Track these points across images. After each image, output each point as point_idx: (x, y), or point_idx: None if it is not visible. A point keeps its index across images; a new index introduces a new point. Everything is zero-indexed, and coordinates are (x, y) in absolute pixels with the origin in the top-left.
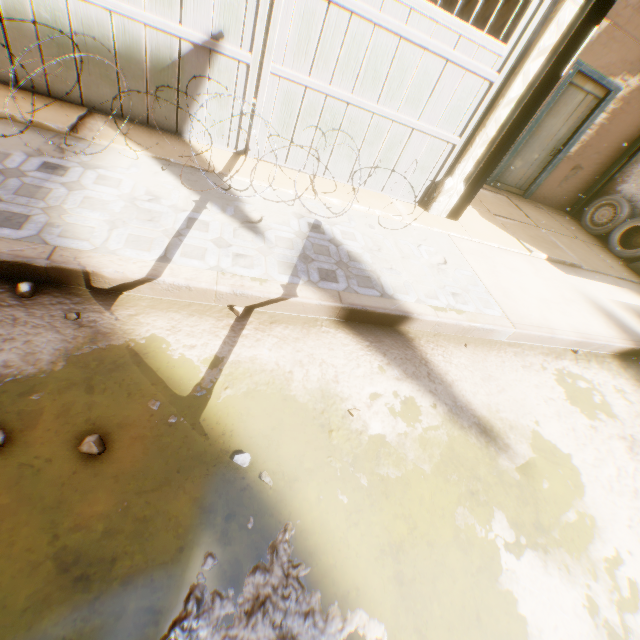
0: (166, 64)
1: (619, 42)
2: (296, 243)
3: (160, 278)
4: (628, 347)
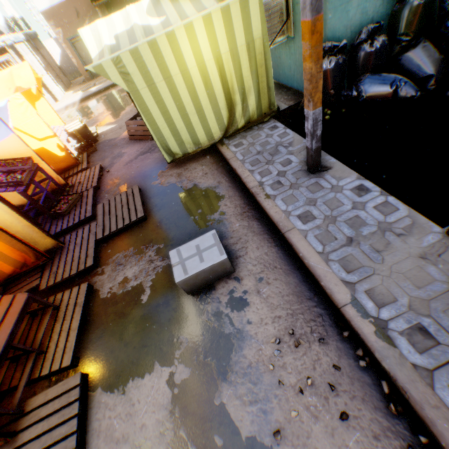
0: None
1: (69, 27)
2: None
3: None
4: (80, 100)
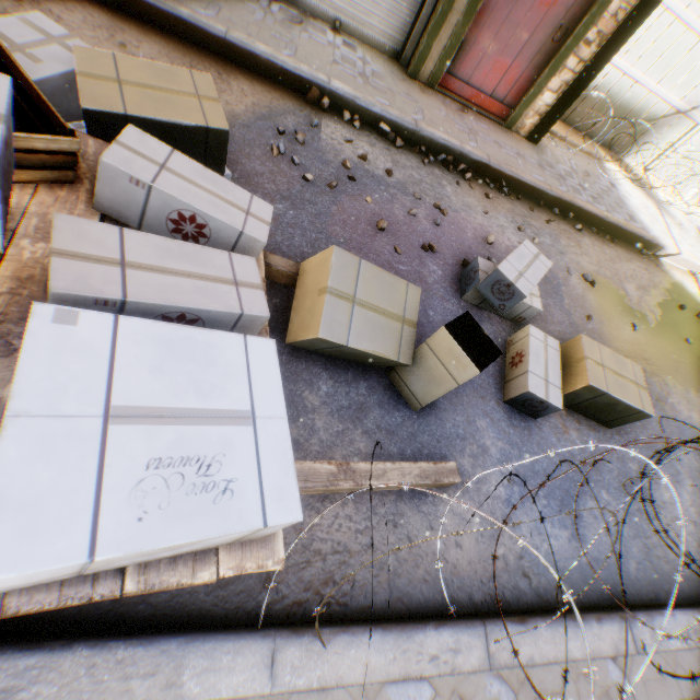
0: (651, 119)
1: None
2: (699, 240)
3: (680, 254)
4: None
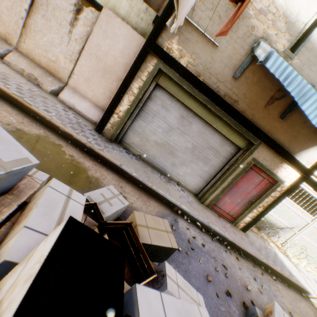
0: (279, 227)
1: None
2: None
3: None
4: None
